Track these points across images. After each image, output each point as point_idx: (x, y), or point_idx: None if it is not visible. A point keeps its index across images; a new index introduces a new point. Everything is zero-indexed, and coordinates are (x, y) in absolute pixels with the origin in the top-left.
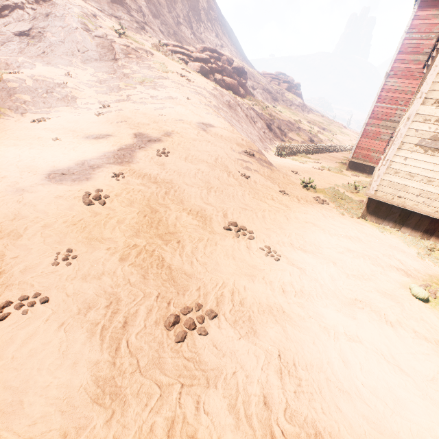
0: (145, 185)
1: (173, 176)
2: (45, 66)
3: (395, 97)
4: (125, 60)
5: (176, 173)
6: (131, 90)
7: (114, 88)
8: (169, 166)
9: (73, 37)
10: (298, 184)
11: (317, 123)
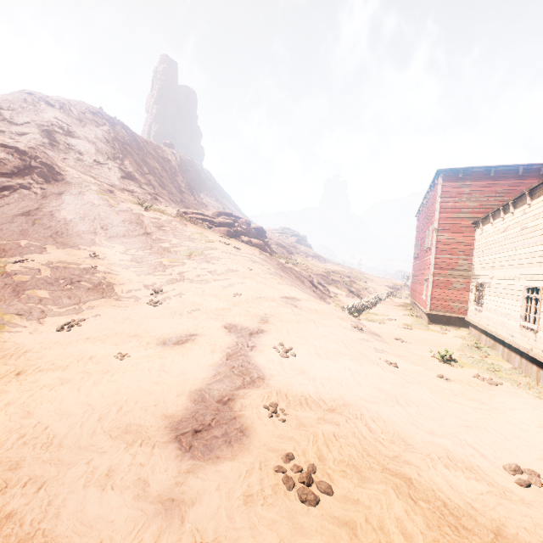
0: (327, 420)
1: (337, 390)
2: (61, 249)
3: (452, 248)
4: (159, 232)
5: (334, 382)
6: (180, 267)
7: (158, 266)
8: (313, 372)
9: (95, 214)
10: (428, 357)
11: (340, 272)
